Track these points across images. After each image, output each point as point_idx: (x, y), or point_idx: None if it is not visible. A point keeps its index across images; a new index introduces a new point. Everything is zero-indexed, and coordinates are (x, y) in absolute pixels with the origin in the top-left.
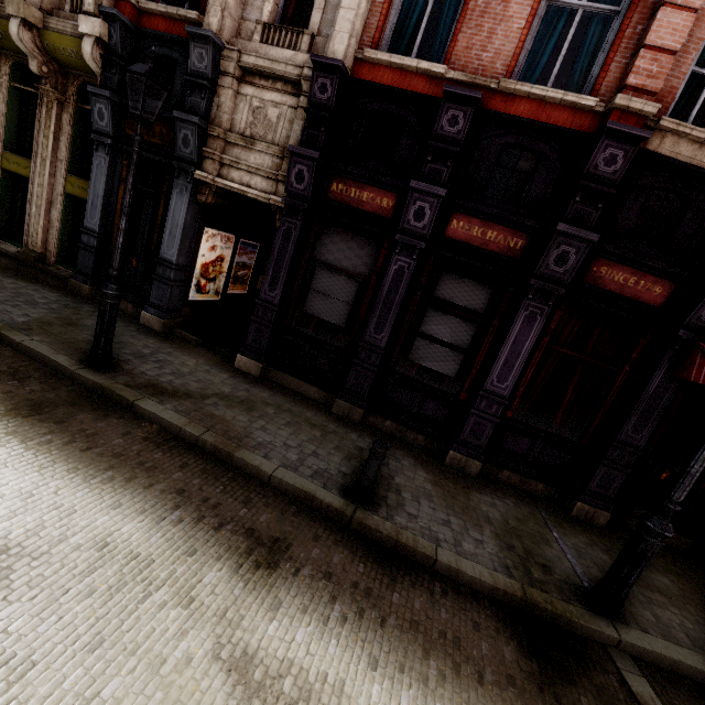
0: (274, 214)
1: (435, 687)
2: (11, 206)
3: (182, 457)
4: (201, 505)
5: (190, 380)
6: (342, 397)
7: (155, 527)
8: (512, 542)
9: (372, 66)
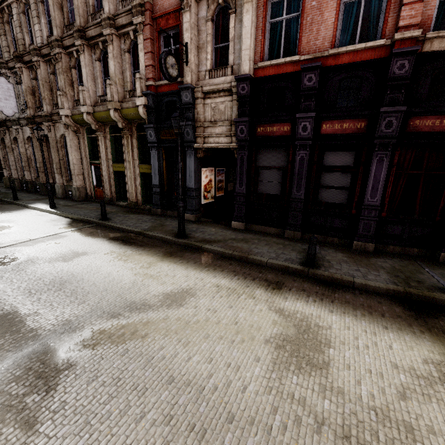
0: (229, 151)
1: (360, 317)
2: (119, 186)
3: (228, 262)
4: (243, 274)
5: (217, 236)
6: (288, 228)
7: (231, 281)
8: (398, 274)
9: (263, 69)
